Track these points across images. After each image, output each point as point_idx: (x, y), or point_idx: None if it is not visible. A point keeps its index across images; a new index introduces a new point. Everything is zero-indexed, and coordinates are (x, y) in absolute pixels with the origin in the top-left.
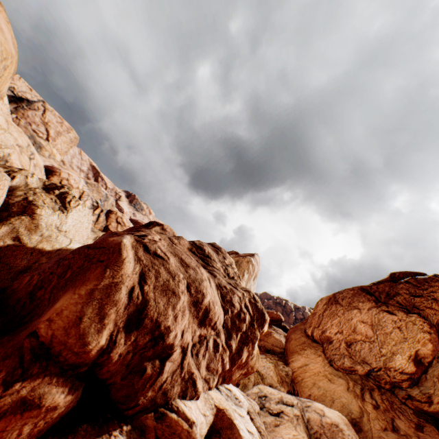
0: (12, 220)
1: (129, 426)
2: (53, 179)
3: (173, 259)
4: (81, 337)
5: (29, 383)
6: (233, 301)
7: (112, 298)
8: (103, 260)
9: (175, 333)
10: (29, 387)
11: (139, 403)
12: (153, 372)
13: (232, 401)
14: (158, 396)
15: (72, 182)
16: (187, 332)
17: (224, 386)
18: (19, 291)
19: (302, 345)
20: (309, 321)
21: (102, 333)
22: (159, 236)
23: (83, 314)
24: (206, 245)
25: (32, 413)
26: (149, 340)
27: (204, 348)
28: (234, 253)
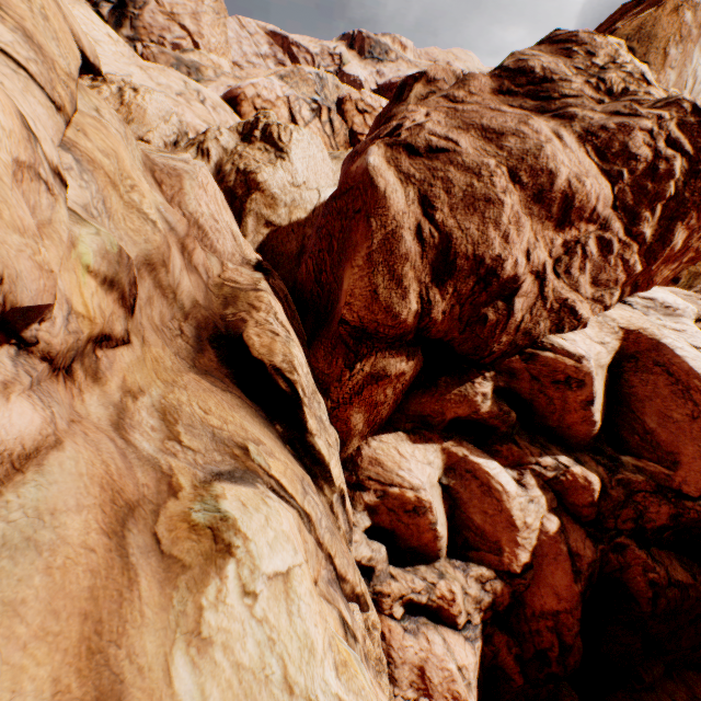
0: (247, 208)
1: (491, 373)
2: (244, 111)
3: (465, 141)
4: (388, 311)
5: (366, 362)
6: (630, 149)
7: (398, 254)
8: (359, 209)
9: (513, 260)
10: (368, 365)
11: (494, 351)
12: (497, 317)
13: (658, 313)
14: (516, 339)
15: (265, 95)
16: (536, 249)
17: (637, 297)
18: (306, 284)
19: None
20: None
21: (408, 299)
22: (423, 111)
23: (375, 287)
24: (532, 54)
25: (384, 382)
26: (474, 285)
27: (577, 259)
28: (627, 11)
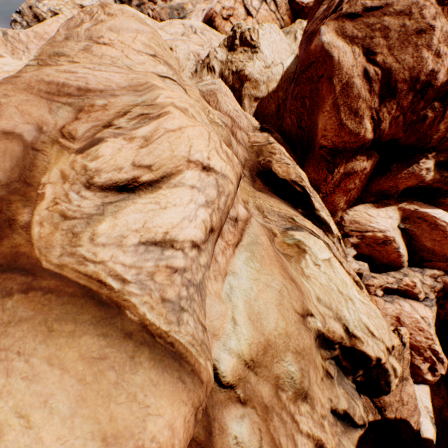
0: (243, 94)
1: (432, 153)
2: (217, 24)
3: None
4: (350, 134)
5: (340, 167)
6: None
7: (352, 96)
8: (322, 75)
9: (445, 69)
10: (341, 169)
11: (433, 139)
12: (434, 114)
13: None
14: None
15: (226, 5)
16: None
17: None
18: (292, 131)
19: None
20: None
21: (363, 122)
22: None
23: (339, 121)
24: None
25: (353, 176)
26: (412, 98)
27: None
28: None
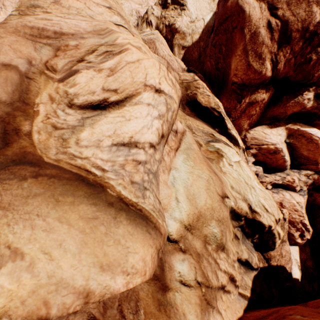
0: (174, 44)
1: (313, 87)
2: None
3: None
4: (255, 72)
5: (246, 98)
6: None
7: (258, 43)
8: (236, 26)
9: None
10: (247, 99)
11: (314, 76)
12: (317, 57)
13: None
14: None
15: None
16: None
17: None
18: (211, 72)
19: None
20: None
21: (265, 63)
22: None
23: (247, 63)
24: None
25: (255, 105)
26: (302, 44)
27: None
28: None
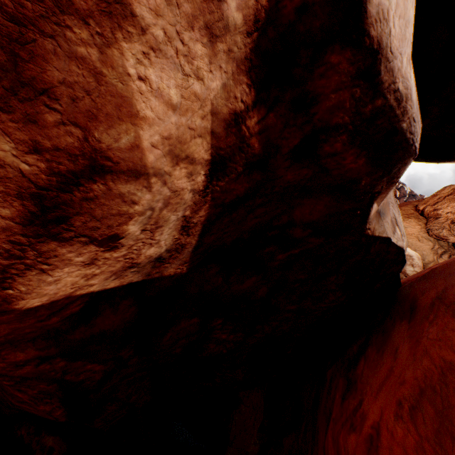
0: None
1: None
2: None
3: None
4: None
5: None
6: None
7: None
8: None
9: None
10: None
11: None
12: None
13: None
14: None
15: None
16: None
17: None
18: None
19: (407, 215)
20: (425, 200)
21: None
22: None
23: None
24: None
25: None
26: None
27: None
28: None
